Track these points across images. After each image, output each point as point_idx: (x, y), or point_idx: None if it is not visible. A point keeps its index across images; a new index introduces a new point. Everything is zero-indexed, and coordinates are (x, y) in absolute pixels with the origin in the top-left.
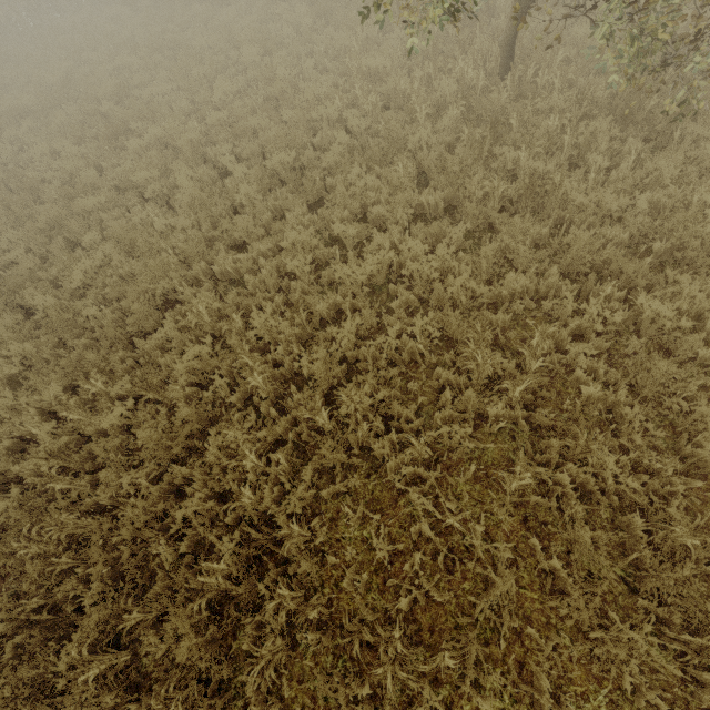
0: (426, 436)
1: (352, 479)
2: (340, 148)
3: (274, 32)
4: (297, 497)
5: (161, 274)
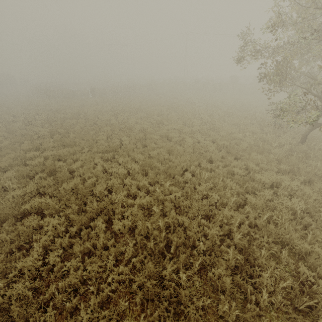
0: (305, 240)
1: (277, 245)
2: (246, 145)
3: (210, 114)
4: (264, 240)
5: (183, 161)
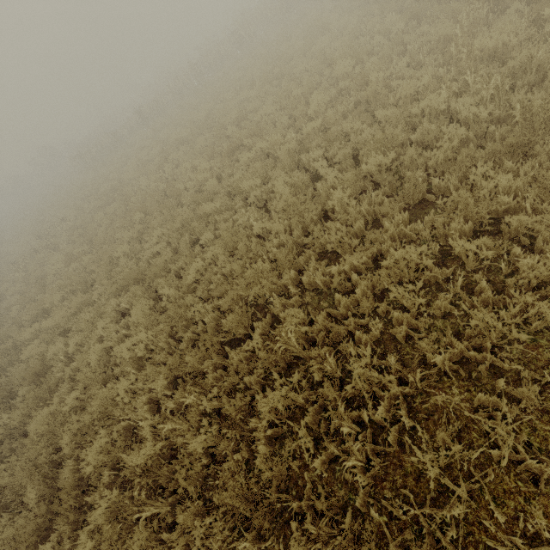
0: None
1: None
2: (453, 143)
3: (364, 45)
4: None
5: (254, 280)
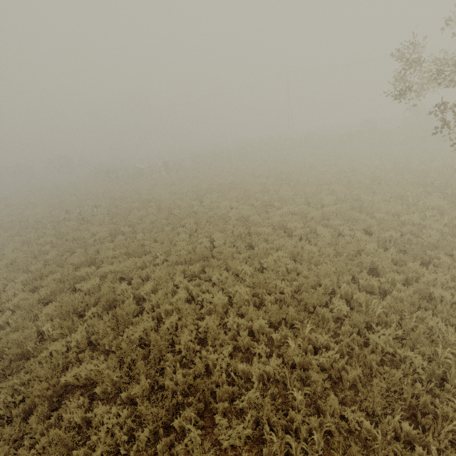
0: None
1: None
2: (436, 237)
3: (344, 182)
4: None
5: (324, 274)
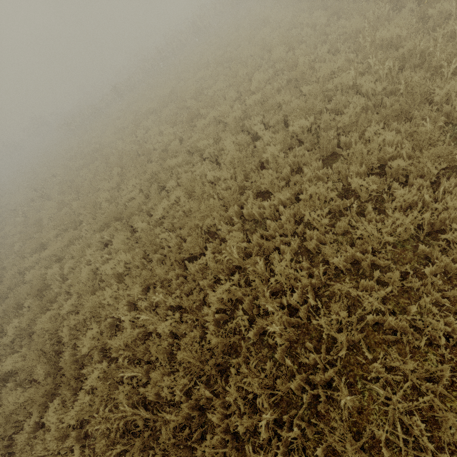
0: None
1: None
2: (356, 109)
3: (296, 35)
4: None
5: (207, 213)
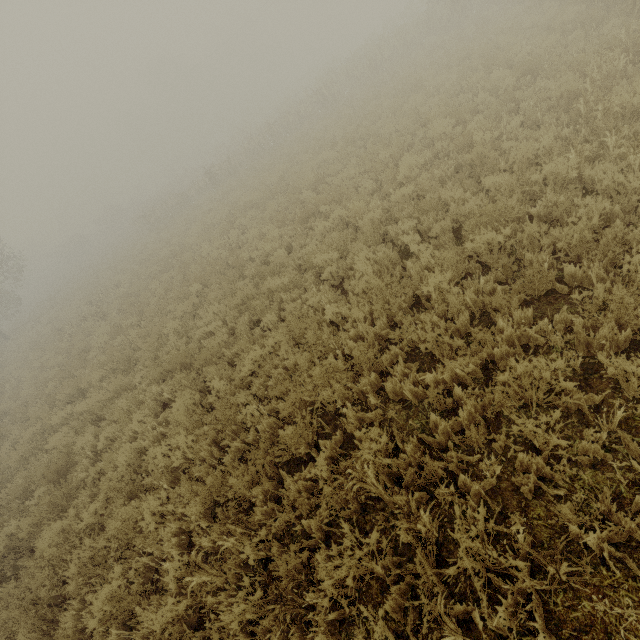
0: None
1: None
2: (593, 220)
3: (465, 103)
4: None
5: (323, 381)
